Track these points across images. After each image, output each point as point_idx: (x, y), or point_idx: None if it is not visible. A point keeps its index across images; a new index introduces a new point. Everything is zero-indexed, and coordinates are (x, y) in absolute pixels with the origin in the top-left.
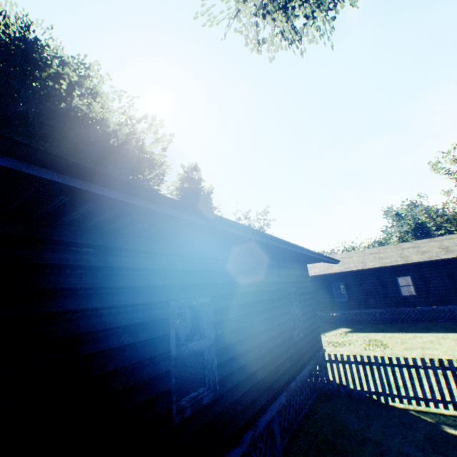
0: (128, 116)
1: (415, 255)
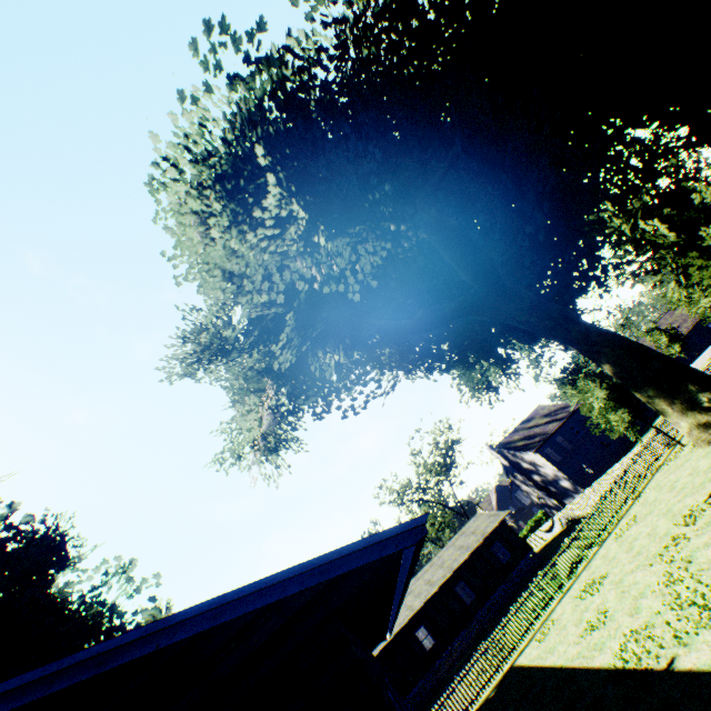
0: (106, 573)
1: (416, 600)
